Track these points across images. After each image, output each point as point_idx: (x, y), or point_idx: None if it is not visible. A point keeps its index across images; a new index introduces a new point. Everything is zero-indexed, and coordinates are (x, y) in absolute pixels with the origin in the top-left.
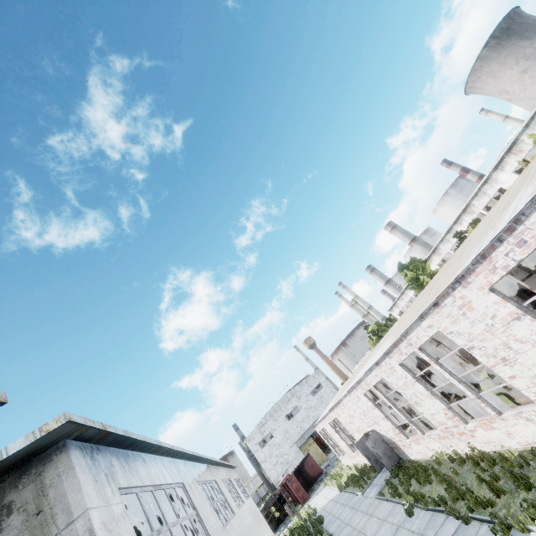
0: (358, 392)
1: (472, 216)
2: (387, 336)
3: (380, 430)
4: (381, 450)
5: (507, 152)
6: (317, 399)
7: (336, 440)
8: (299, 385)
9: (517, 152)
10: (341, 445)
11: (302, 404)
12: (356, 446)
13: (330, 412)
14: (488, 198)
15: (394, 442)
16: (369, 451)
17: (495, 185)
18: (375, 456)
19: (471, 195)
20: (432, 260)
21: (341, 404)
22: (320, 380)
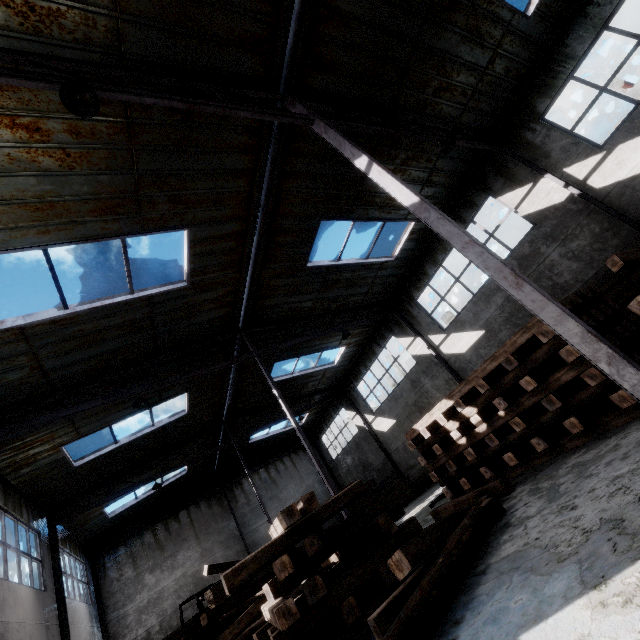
0: None
1: None
2: None
3: None
4: None
5: None
6: None
7: None
8: None
9: None
10: None
11: None
12: None
13: None
14: None
15: None
16: None
17: None
18: None
19: None
20: None
21: None
22: None
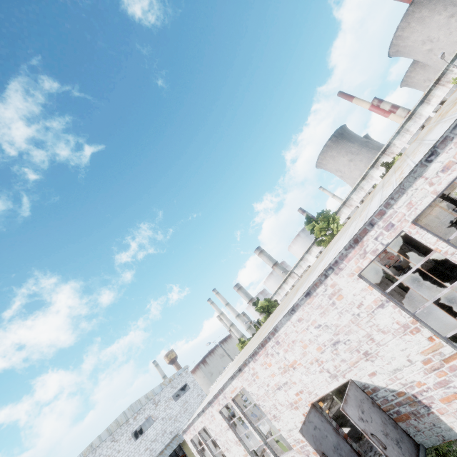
0: (343, 275)
1: (350, 209)
2: (366, 203)
3: (374, 373)
4: (378, 427)
5: (382, 153)
6: (180, 405)
7: (224, 447)
8: (160, 385)
9: (389, 153)
10: (232, 456)
11: (159, 414)
12: (302, 433)
13: (233, 379)
14: (365, 192)
15: (411, 398)
16: (327, 444)
17: (371, 181)
18: (340, 455)
19: (352, 189)
20: (311, 252)
21: (270, 344)
22: (187, 379)
